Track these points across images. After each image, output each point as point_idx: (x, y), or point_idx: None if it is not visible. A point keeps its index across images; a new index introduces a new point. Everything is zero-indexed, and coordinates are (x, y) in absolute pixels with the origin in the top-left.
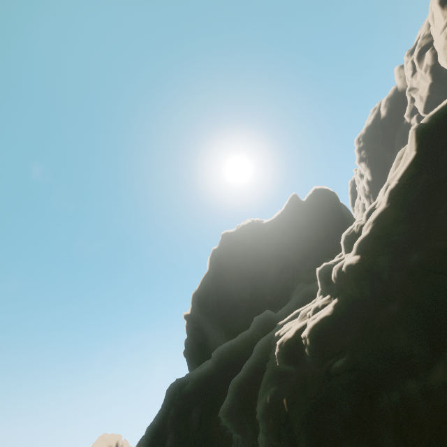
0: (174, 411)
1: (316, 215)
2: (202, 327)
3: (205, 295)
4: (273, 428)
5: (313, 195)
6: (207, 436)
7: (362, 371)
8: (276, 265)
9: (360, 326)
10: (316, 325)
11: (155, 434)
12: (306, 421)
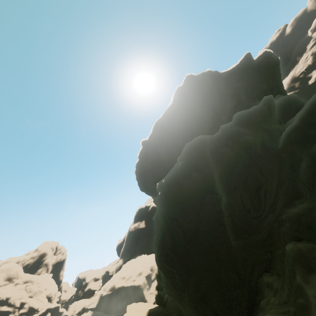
0: (213, 146)
1: (263, 71)
2: (157, 150)
3: (170, 120)
4: None
5: (263, 55)
6: (256, 153)
7: None
8: (232, 100)
9: None
10: None
11: (190, 165)
12: None
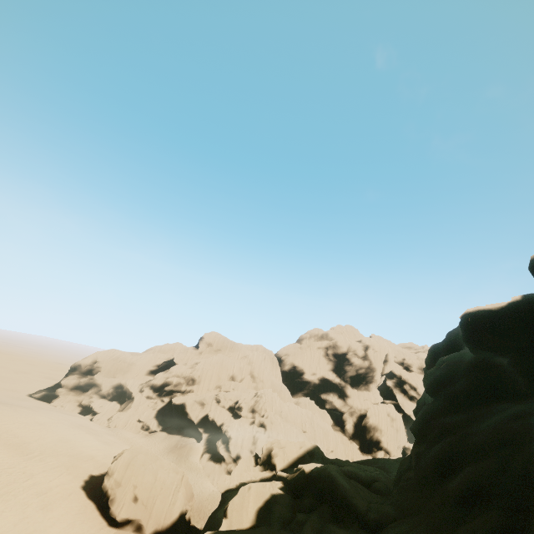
0: (450, 343)
1: None
2: None
3: None
4: (429, 373)
5: None
6: None
7: (509, 376)
8: None
9: (533, 336)
10: (468, 314)
11: (436, 352)
12: (436, 378)
